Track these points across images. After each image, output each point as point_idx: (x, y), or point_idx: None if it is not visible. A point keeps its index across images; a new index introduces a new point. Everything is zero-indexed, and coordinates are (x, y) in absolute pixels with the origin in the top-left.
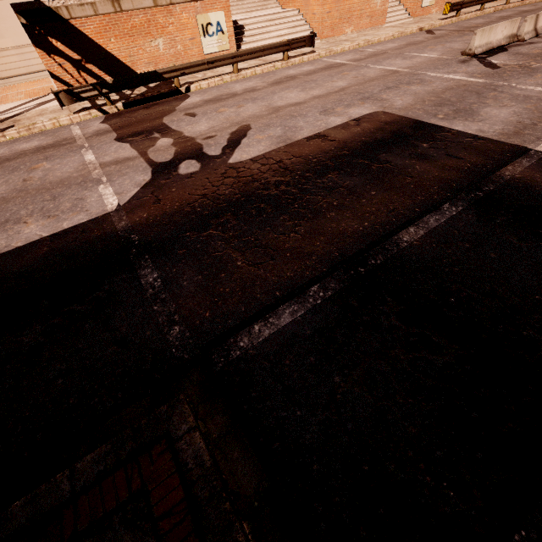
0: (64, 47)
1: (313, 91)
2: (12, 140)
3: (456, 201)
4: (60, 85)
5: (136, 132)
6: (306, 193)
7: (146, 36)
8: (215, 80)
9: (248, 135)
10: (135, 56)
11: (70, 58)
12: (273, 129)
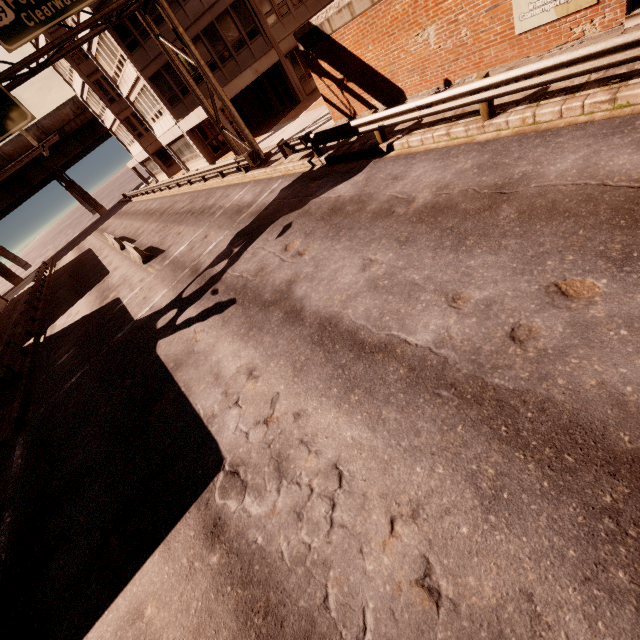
0: (330, 67)
1: (363, 301)
2: (260, 180)
3: (0, 568)
4: (331, 107)
5: (248, 231)
6: (86, 425)
7: (411, 28)
8: (434, 135)
9: (204, 322)
10: (396, 63)
11: (335, 78)
12: (211, 335)
